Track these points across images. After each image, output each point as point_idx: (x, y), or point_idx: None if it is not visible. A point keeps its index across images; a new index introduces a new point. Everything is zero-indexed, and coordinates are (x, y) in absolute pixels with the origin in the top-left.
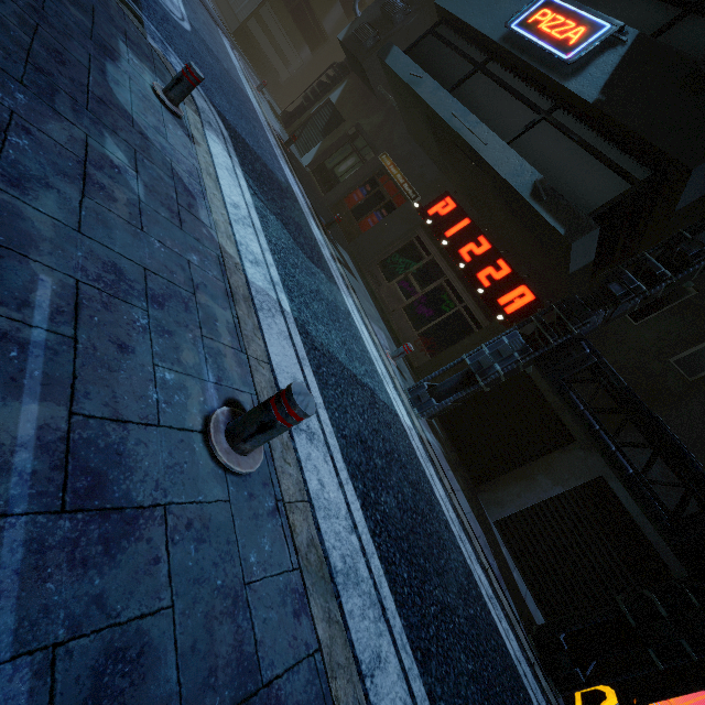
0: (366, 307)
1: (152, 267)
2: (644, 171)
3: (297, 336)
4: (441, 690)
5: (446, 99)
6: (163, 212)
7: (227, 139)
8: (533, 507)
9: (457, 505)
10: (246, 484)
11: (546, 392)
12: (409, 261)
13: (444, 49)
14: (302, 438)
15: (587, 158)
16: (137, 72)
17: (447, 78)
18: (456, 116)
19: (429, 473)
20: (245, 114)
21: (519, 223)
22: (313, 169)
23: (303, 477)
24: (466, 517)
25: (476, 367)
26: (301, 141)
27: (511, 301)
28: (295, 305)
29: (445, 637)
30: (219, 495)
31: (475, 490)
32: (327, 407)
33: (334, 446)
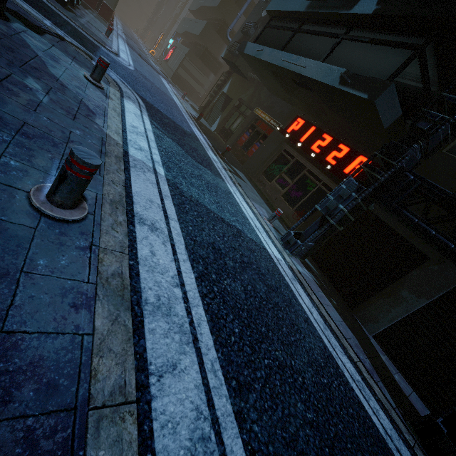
0: (249, 195)
1: (33, 124)
2: (423, 37)
3: (166, 186)
4: (257, 417)
5: (278, 54)
6: (60, 111)
7: (142, 105)
8: (404, 319)
9: (325, 313)
10: (61, 227)
11: (395, 226)
12: (281, 166)
13: (275, 31)
14: (143, 228)
15: (378, 48)
16: (75, 69)
17: (279, 45)
18: (284, 60)
19: (293, 287)
20: (165, 103)
21: (341, 110)
22: (218, 131)
23: (134, 245)
24: (334, 322)
25: (325, 210)
26: (210, 119)
27: (353, 168)
28: (171, 174)
29: (278, 384)
30: (26, 223)
31: (352, 312)
32: (181, 222)
33: (178, 241)
